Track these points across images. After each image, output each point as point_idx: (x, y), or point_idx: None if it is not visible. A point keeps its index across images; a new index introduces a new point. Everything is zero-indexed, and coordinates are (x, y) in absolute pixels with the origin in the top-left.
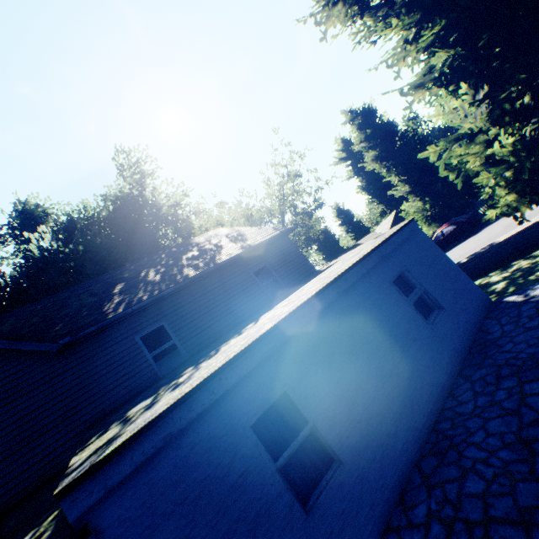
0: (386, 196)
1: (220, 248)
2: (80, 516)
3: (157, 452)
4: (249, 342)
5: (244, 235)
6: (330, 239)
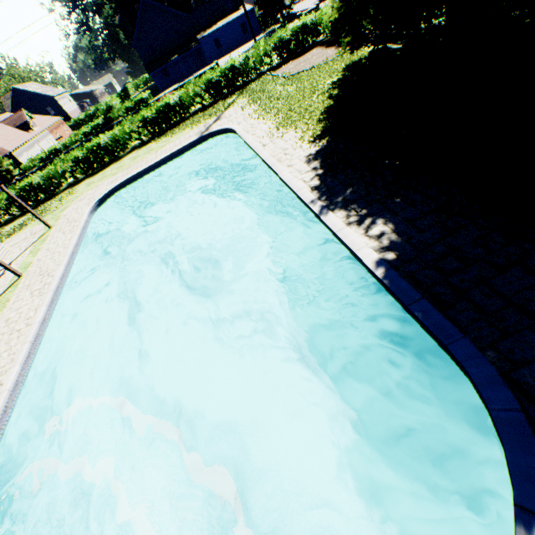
0: None
1: None
2: (200, 42)
3: (205, 40)
4: (215, 30)
5: None
6: None
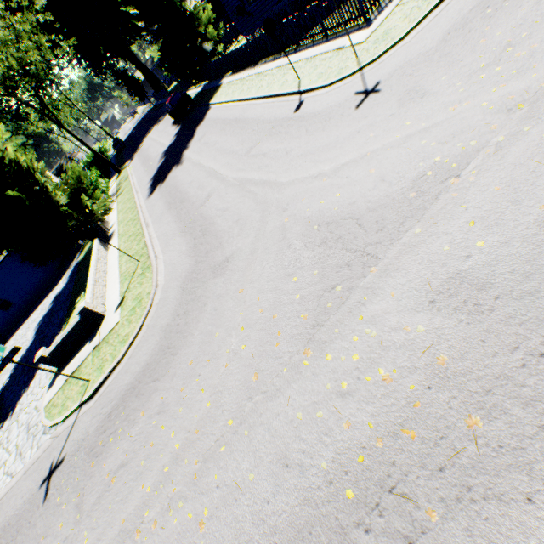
0: None
1: None
2: None
3: None
4: None
5: None
6: None
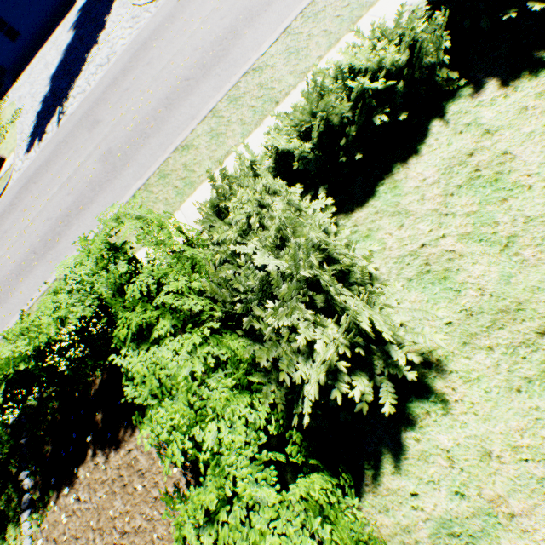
0: None
1: None
2: None
3: None
4: None
5: None
6: None
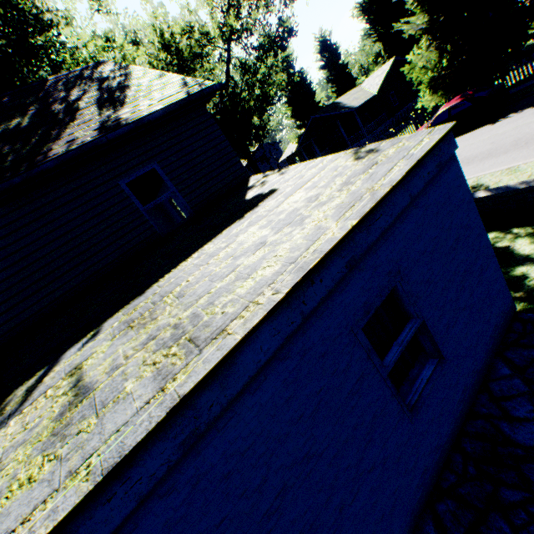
0: (390, 29)
1: (68, 118)
2: None
3: None
4: None
5: (127, 89)
6: (305, 89)
